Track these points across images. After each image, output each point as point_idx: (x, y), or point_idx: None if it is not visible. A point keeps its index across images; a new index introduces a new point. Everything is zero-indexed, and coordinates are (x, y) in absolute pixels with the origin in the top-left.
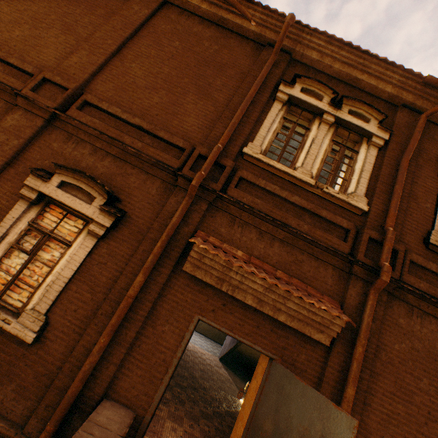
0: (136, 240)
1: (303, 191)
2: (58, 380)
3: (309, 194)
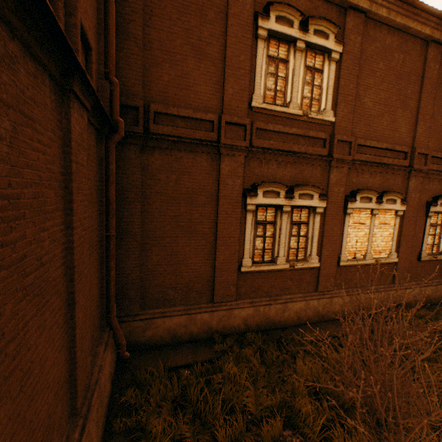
0: None
1: None
2: None
3: None
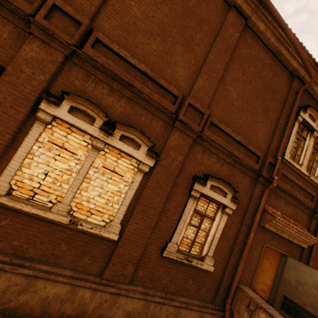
0: (241, 213)
1: (300, 178)
2: (223, 283)
3: (302, 179)
